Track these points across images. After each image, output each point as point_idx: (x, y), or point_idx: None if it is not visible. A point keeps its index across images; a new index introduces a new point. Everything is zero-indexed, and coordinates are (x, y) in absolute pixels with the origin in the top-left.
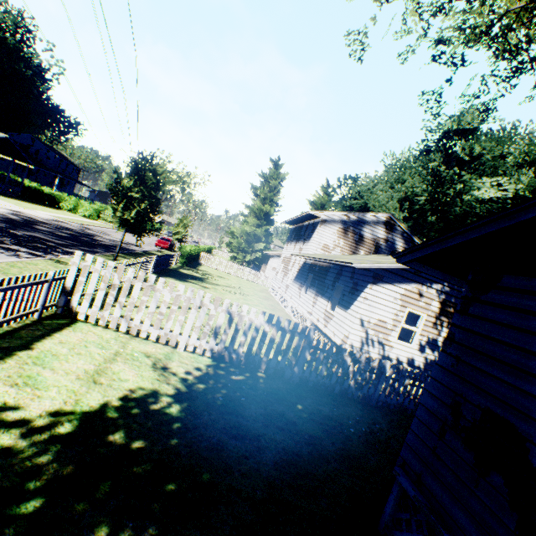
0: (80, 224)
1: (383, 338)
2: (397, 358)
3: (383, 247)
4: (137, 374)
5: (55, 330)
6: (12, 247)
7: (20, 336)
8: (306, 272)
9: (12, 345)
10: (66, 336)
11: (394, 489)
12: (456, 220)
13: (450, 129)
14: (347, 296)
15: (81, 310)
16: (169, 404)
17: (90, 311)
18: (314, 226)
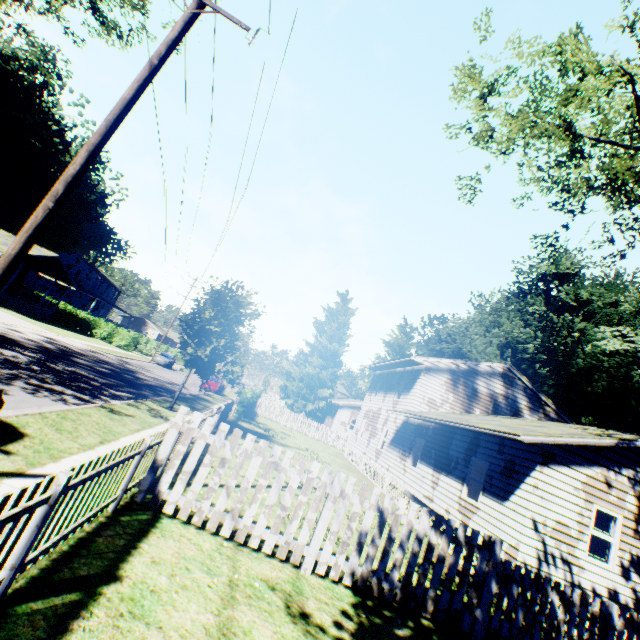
0: (117, 355)
1: (567, 552)
2: (592, 587)
3: (503, 405)
4: (276, 633)
5: (139, 534)
6: (56, 387)
7: (98, 549)
8: (410, 435)
9: (91, 571)
10: (156, 547)
11: None
12: (576, 374)
13: (545, 272)
14: (498, 478)
15: (171, 497)
16: None
17: (183, 500)
18: (414, 374)
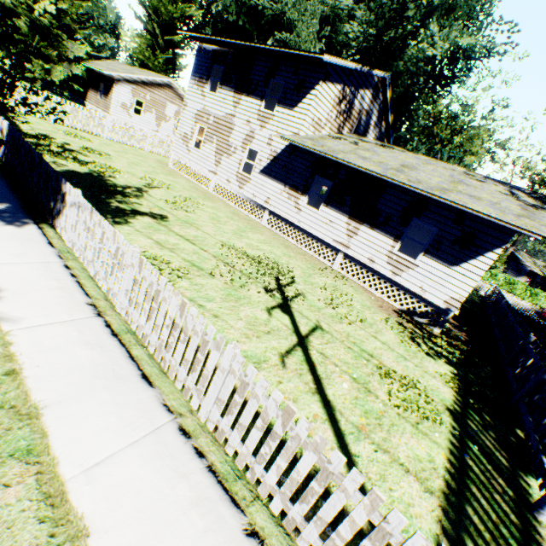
0: None
1: None
2: None
3: (362, 123)
4: None
5: None
6: None
7: None
8: (304, 171)
9: None
10: None
11: None
12: None
13: None
14: (449, 246)
15: None
16: None
17: None
18: (303, 79)
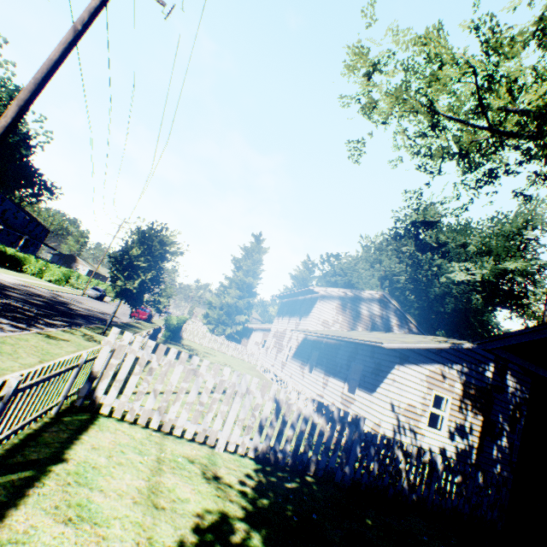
0: (49, 289)
1: (414, 425)
2: (429, 448)
3: (379, 324)
4: (194, 490)
5: (80, 430)
6: None
7: (45, 441)
8: (308, 349)
9: (41, 456)
10: (95, 438)
11: None
12: (434, 299)
13: (416, 220)
14: (369, 376)
15: (106, 400)
16: (247, 532)
17: (117, 402)
18: (312, 301)
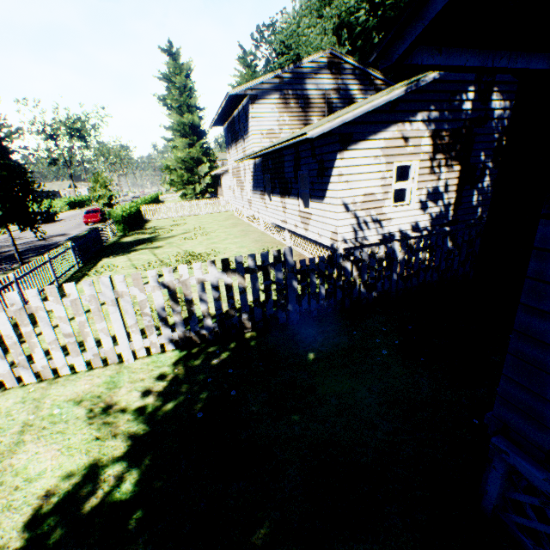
0: None
1: (377, 215)
2: (399, 229)
3: (337, 101)
4: (60, 450)
5: None
6: None
7: None
8: (261, 176)
9: None
10: None
11: (497, 464)
12: None
13: None
14: (316, 182)
15: None
16: (119, 478)
17: None
18: (245, 112)
